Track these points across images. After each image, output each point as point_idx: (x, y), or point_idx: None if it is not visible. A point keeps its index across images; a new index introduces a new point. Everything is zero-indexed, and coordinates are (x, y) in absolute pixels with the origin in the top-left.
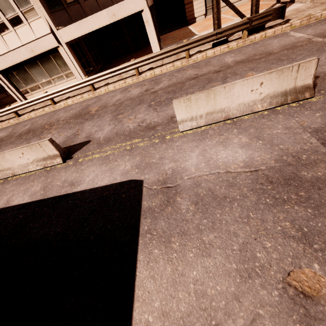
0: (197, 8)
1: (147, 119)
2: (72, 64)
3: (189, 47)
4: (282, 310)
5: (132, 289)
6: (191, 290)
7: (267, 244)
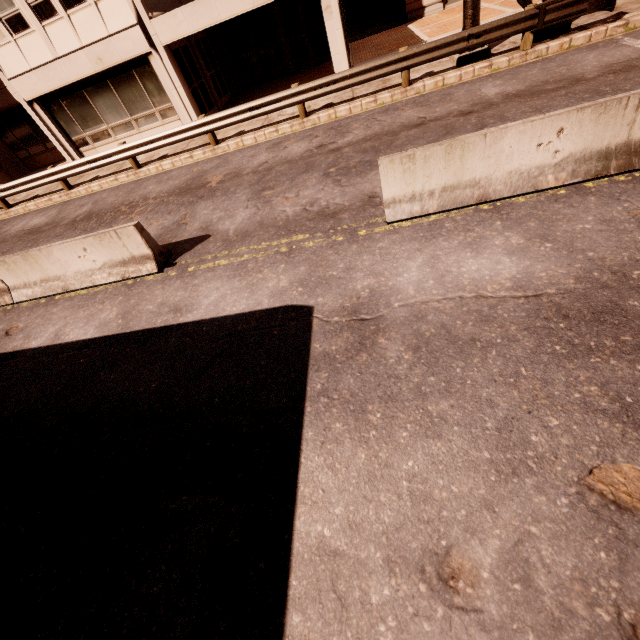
0: None
1: (321, 200)
2: (175, 90)
3: (411, 63)
4: (575, 529)
5: (292, 485)
6: (404, 491)
7: (551, 422)
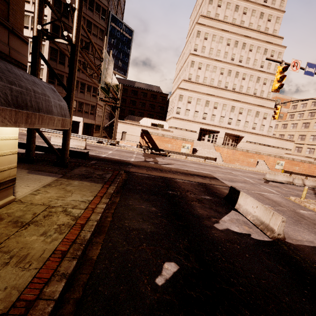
0: (118, 135)
1: None
2: None
3: (86, 138)
4: None
5: None
6: None
7: None
